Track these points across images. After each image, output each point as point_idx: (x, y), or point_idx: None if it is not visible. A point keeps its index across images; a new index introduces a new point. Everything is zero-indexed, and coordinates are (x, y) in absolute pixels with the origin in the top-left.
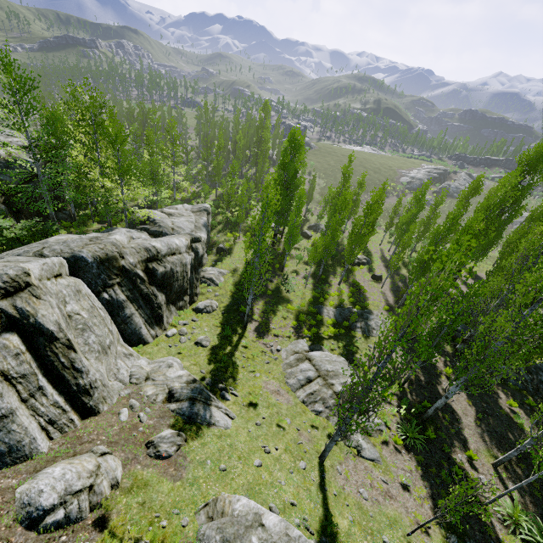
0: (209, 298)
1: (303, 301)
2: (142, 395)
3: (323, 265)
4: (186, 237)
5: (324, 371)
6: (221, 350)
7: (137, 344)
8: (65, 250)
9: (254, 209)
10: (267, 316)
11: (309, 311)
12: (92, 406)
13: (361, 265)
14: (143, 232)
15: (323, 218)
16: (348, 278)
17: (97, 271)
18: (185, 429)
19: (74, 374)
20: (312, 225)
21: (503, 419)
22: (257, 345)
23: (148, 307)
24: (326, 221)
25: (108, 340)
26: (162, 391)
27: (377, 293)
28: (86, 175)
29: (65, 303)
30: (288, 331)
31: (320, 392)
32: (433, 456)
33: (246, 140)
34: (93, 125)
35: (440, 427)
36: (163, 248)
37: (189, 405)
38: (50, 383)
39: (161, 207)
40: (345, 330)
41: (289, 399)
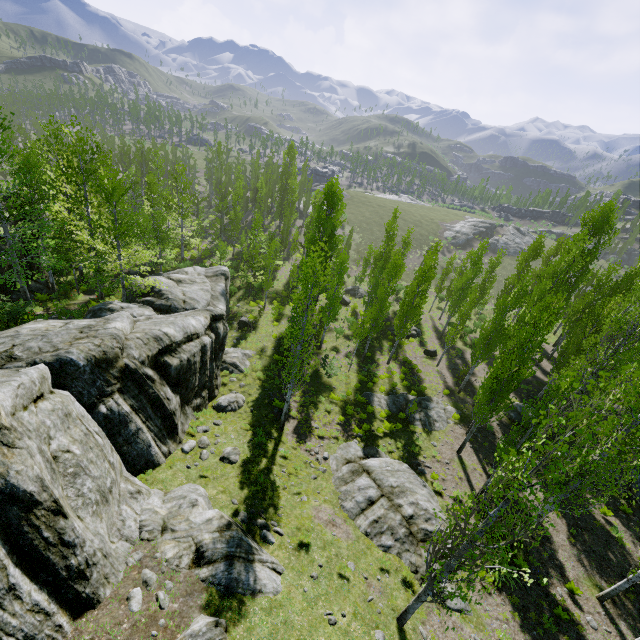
0: (232, 390)
1: (348, 388)
2: (160, 559)
3: (369, 341)
4: (204, 316)
5: (388, 487)
6: (254, 466)
7: (145, 468)
8: (46, 349)
9: (280, 271)
10: (307, 410)
11: (356, 401)
12: (88, 595)
13: (411, 338)
14: (146, 306)
15: (363, 281)
16: (397, 355)
17: (91, 376)
18: (223, 609)
19: (63, 552)
20: (350, 288)
21: (599, 533)
22: (299, 453)
23: (158, 416)
24: (369, 287)
25: (108, 480)
26: (187, 550)
27: (433, 372)
28: (71, 234)
29: (49, 439)
30: (335, 430)
31: (386, 518)
32: (529, 594)
33: (268, 188)
34: (83, 173)
35: (530, 550)
36: (177, 334)
37: (226, 568)
38: (26, 573)
39: (166, 269)
40: (402, 424)
41: (348, 531)
